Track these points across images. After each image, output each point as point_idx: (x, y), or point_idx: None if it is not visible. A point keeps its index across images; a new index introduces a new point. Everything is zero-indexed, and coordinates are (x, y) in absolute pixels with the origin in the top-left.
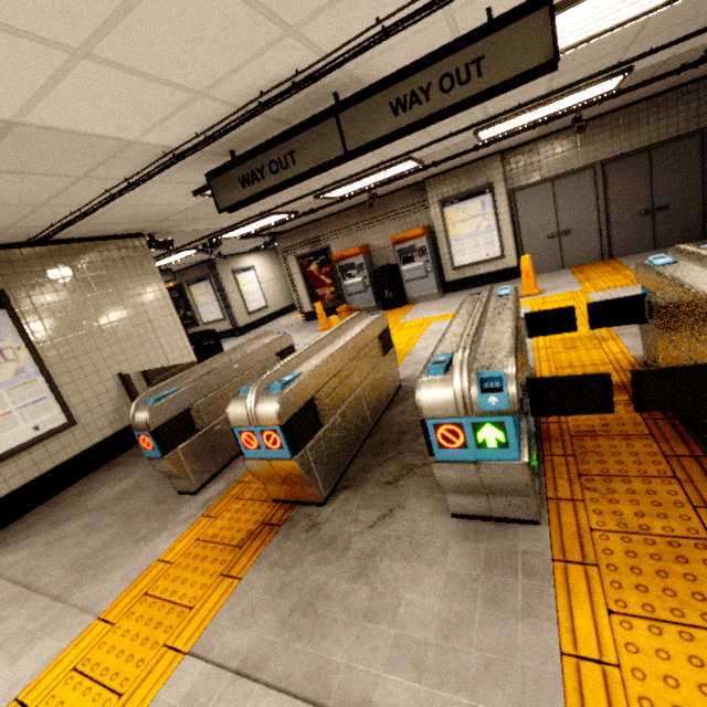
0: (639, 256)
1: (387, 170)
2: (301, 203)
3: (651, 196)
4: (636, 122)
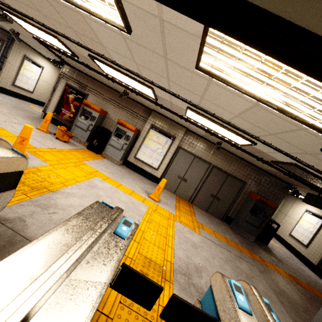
0: (200, 211)
1: (138, 83)
2: (80, 51)
3: (218, 191)
4: (231, 162)
